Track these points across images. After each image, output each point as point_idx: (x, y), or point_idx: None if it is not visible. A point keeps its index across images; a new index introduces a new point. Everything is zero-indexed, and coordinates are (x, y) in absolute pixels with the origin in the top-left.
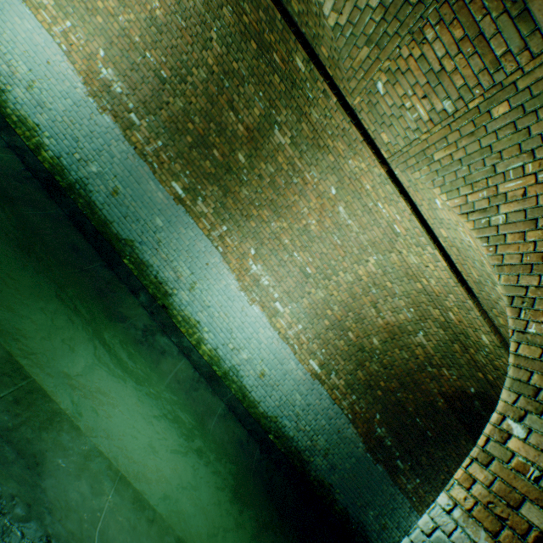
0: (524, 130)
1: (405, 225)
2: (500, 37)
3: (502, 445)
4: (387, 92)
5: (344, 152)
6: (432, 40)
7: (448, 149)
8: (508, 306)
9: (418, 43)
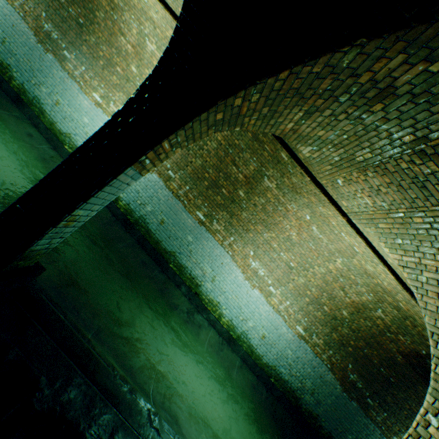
0: (433, 236)
1: (362, 249)
2: (412, 191)
3: (425, 429)
4: (344, 185)
5: (316, 202)
6: (371, 176)
7: (387, 225)
8: (430, 338)
9: (363, 175)
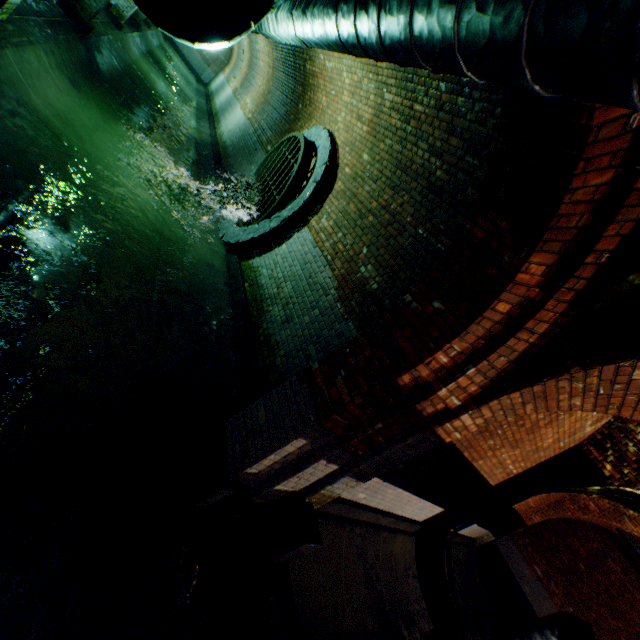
0: None
1: None
2: None
3: None
4: None
5: None
6: None
7: None
8: None
9: None
